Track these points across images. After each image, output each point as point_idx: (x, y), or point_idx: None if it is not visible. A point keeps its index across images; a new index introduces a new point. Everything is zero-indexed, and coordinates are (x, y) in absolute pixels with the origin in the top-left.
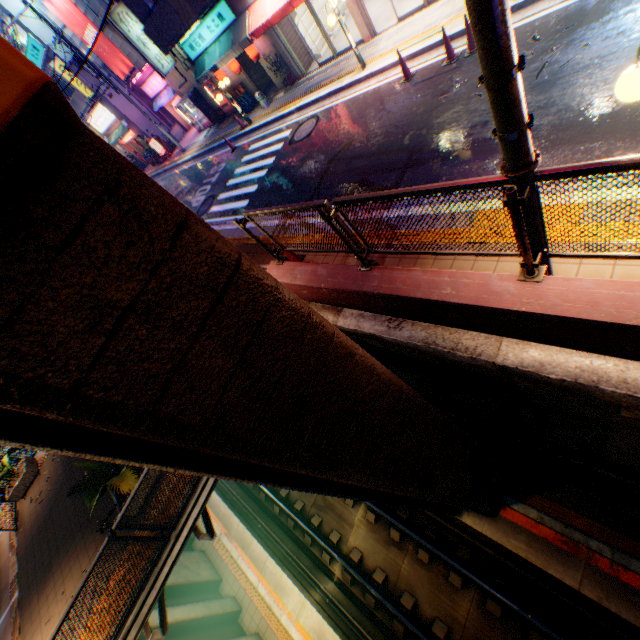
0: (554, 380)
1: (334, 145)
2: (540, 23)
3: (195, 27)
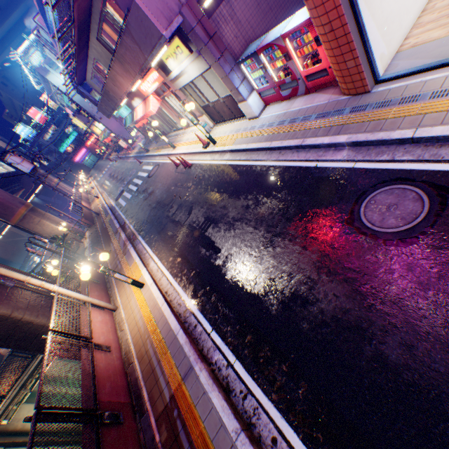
0: None
1: (151, 190)
2: (202, 167)
3: (116, 112)
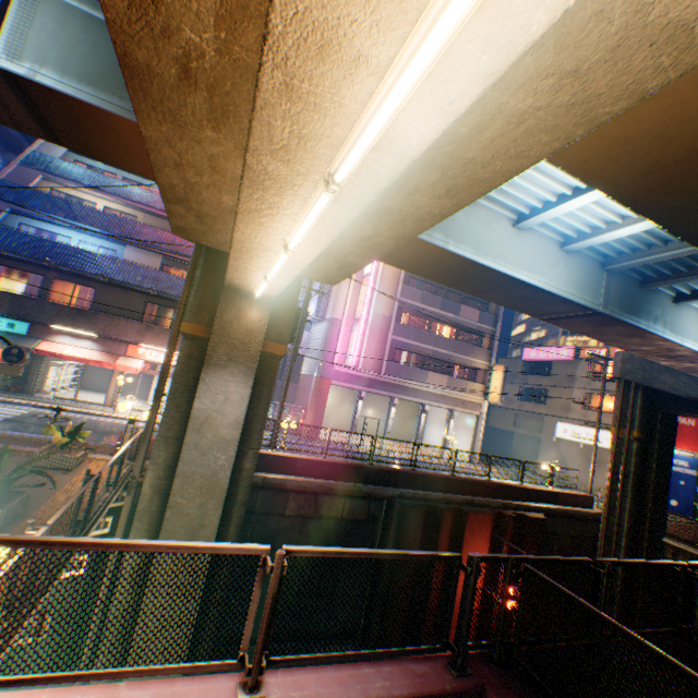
0: (280, 480)
1: (103, 429)
2: None
3: None
